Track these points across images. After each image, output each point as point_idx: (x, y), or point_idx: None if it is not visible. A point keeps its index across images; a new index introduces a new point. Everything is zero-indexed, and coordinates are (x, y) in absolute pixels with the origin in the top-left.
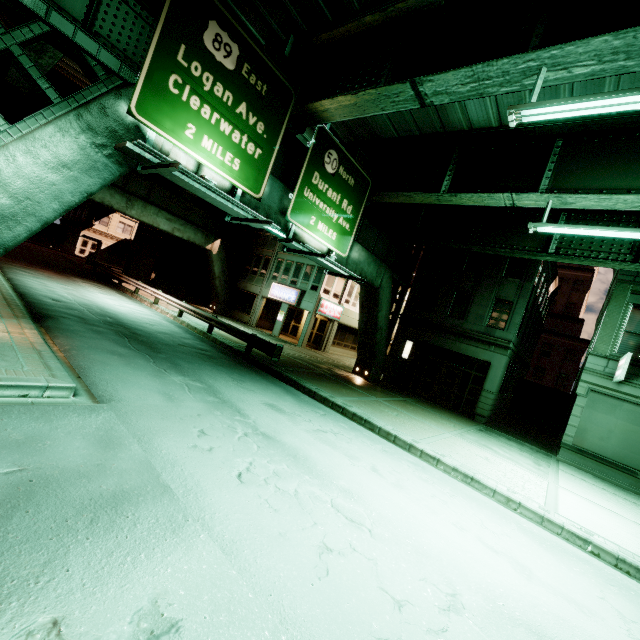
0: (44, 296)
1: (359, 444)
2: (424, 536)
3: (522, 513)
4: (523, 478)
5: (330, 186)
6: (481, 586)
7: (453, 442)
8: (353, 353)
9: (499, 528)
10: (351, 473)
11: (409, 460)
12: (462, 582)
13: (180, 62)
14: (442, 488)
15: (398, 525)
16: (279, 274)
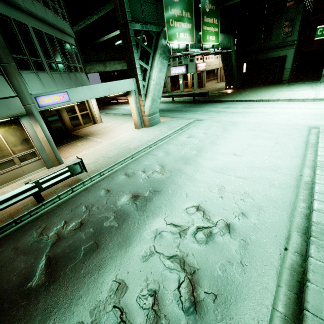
0: (130, 113)
1: (255, 105)
2: (285, 112)
3: (308, 101)
4: (307, 93)
5: (209, 17)
6: (300, 113)
7: (280, 94)
8: (214, 81)
9: (302, 105)
10: (261, 110)
11: (271, 103)
12: (296, 114)
13: (170, 13)
14: (284, 104)
15: (279, 112)
16: (171, 62)
